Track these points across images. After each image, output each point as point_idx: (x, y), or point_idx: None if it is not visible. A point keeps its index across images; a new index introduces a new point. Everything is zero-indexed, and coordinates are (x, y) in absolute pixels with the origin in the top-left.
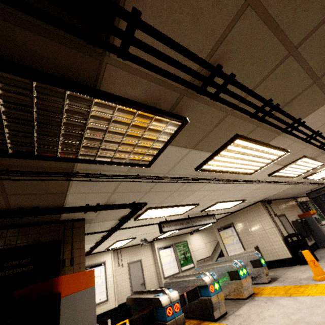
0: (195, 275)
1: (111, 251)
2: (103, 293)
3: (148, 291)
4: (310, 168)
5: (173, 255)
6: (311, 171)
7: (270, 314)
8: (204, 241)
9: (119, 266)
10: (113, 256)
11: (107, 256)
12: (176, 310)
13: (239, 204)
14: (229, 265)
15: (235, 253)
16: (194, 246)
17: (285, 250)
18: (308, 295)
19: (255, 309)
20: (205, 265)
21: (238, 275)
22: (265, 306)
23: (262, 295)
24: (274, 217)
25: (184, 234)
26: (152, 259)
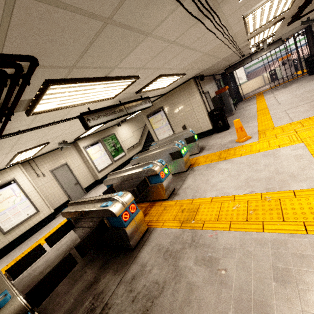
0: (141, 166)
1: (19, 165)
2: (29, 208)
3: (88, 201)
4: (273, 17)
5: (103, 150)
6: (263, 27)
7: (217, 180)
8: (132, 130)
9: (40, 177)
10: (25, 169)
11: (14, 172)
12: (133, 211)
13: (175, 82)
14: (172, 147)
15: (164, 135)
16: (123, 137)
17: (208, 123)
18: (241, 156)
19: (200, 179)
20: (144, 153)
21: (180, 154)
22: (208, 174)
23: (200, 165)
24: (202, 95)
25: (110, 127)
26: (80, 159)
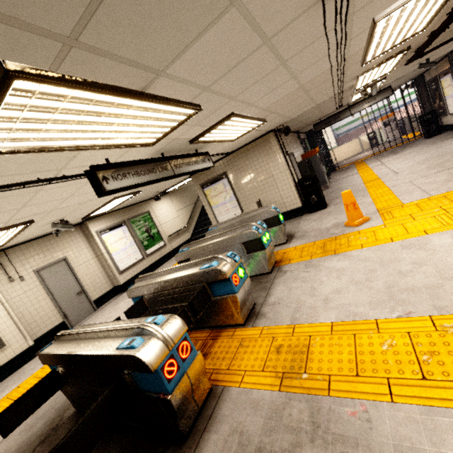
0: (197, 264)
1: None
2: None
3: (95, 333)
4: (402, 38)
5: (129, 237)
6: (381, 58)
7: (332, 289)
8: (176, 208)
9: (14, 282)
10: None
11: None
12: (185, 355)
13: (249, 133)
14: (247, 232)
15: (227, 215)
16: (162, 217)
17: (296, 198)
18: (363, 248)
19: (298, 286)
20: (198, 242)
21: (262, 244)
22: (311, 278)
23: (292, 262)
24: (286, 156)
25: (142, 202)
26: (90, 251)
